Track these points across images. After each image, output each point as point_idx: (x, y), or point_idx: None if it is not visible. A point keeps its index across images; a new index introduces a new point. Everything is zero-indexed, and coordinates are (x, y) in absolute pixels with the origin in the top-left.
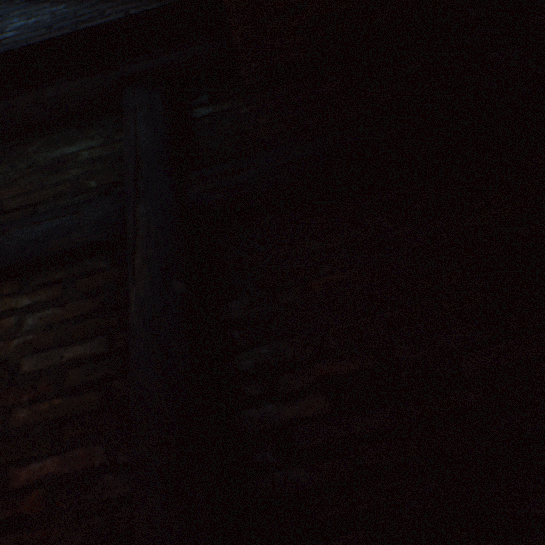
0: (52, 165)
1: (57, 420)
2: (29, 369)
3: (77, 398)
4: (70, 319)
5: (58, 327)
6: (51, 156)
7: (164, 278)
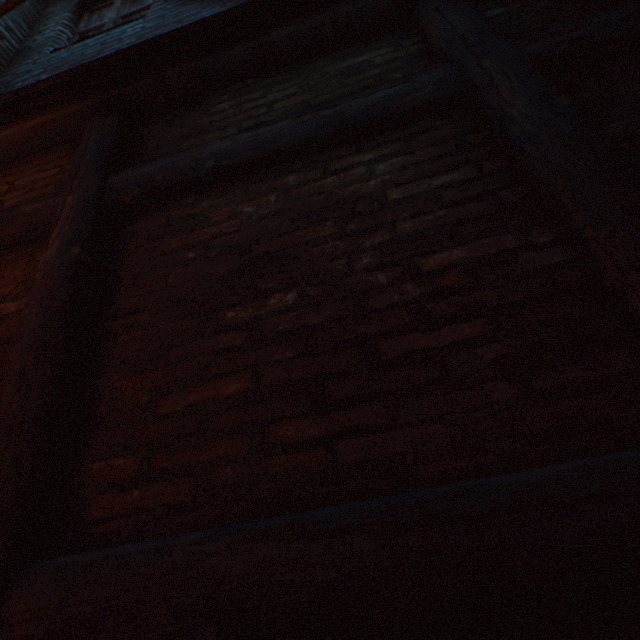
0: (346, 72)
1: (448, 225)
2: (397, 197)
3: (461, 209)
4: (423, 161)
5: (413, 168)
6: (341, 67)
7: (542, 99)
